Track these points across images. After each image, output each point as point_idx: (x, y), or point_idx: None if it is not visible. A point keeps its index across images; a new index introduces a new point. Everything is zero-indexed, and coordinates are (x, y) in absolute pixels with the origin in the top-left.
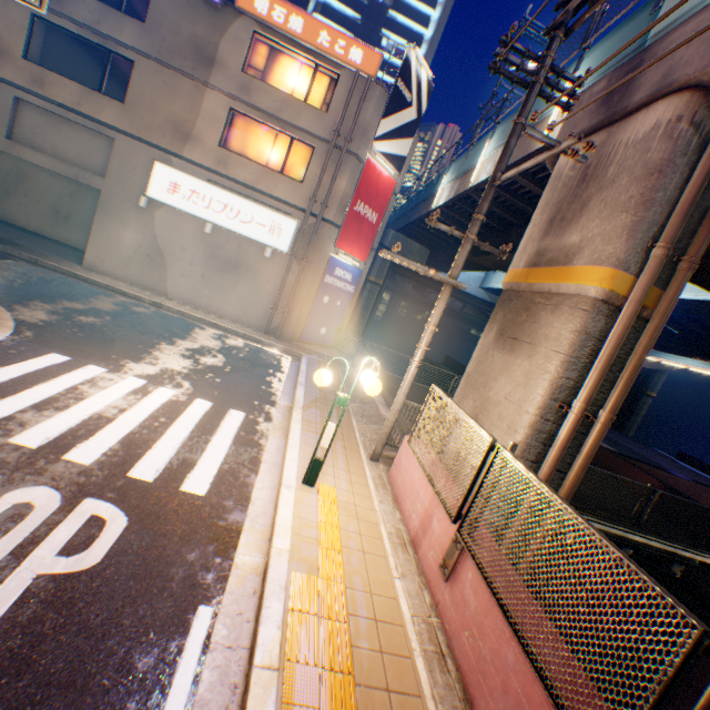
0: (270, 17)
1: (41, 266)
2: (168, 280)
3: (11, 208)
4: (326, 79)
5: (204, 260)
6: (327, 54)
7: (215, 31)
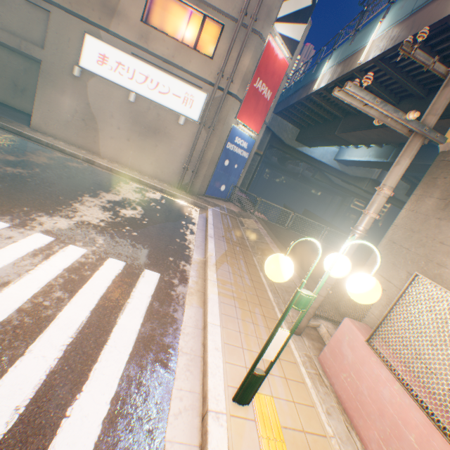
0: None
1: None
2: (99, 141)
3: None
4: None
5: (129, 125)
6: None
7: None
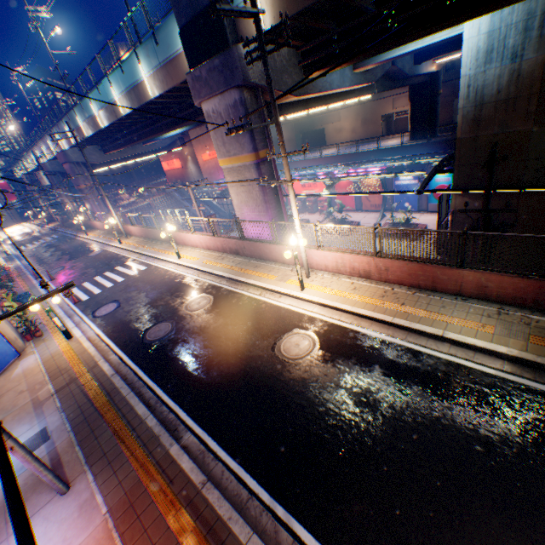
0: None
1: None
2: None
3: None
4: None
5: None
6: None
7: None
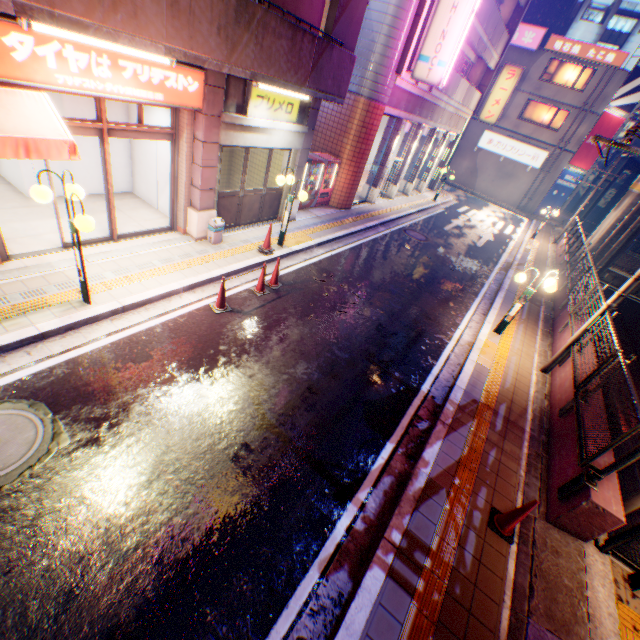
0: (560, 50)
1: None
2: (475, 183)
3: None
4: (587, 72)
5: (494, 174)
6: (590, 62)
7: (528, 64)
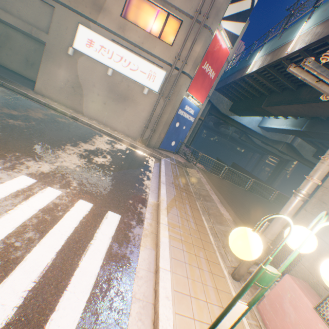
0: None
1: (4, 87)
2: (83, 104)
3: (2, 56)
4: None
5: (106, 93)
6: None
7: None
